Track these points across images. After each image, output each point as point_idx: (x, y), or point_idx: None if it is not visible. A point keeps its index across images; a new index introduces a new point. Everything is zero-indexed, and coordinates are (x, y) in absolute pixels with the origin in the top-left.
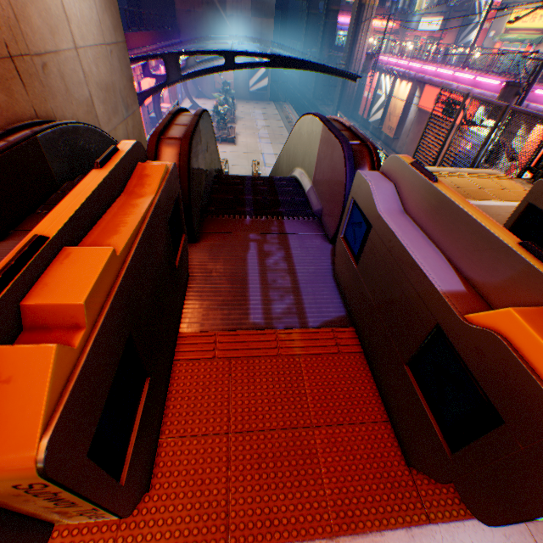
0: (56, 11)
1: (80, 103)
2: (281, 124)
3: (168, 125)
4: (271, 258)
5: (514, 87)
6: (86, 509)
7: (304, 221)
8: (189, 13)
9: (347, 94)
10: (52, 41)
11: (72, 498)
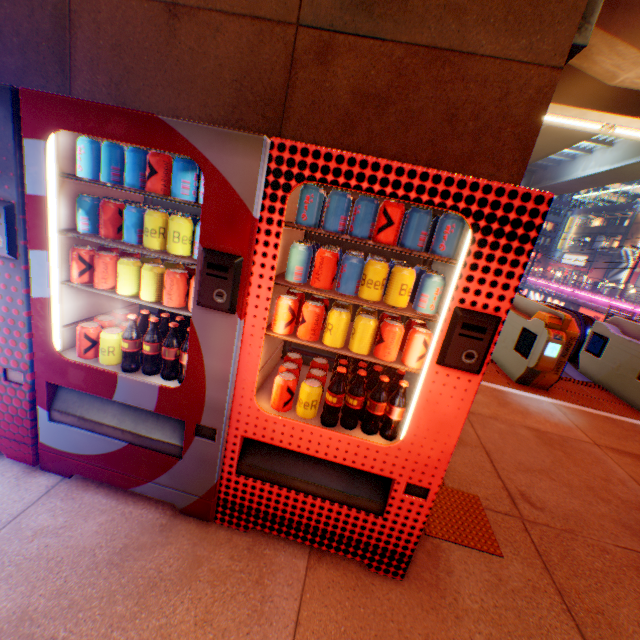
0: None
1: None
2: None
3: None
4: None
5: None
6: (560, 362)
7: None
8: None
9: None
10: None
11: (567, 351)
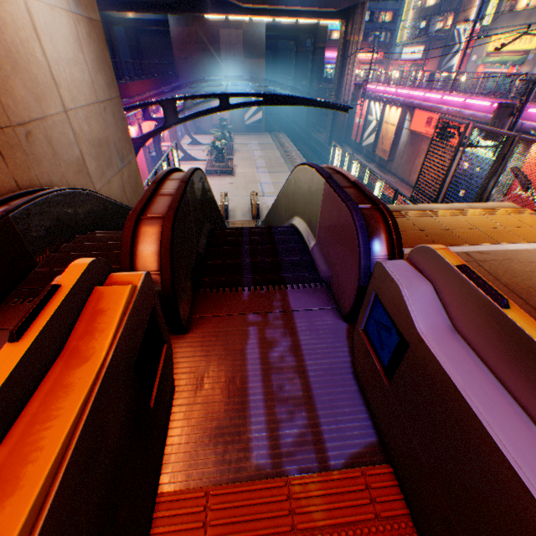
0: (43, 79)
1: (69, 164)
2: (277, 153)
3: (150, 199)
4: (276, 349)
5: (507, 108)
6: None
7: (310, 289)
8: (186, 59)
9: (339, 121)
10: (38, 109)
11: None
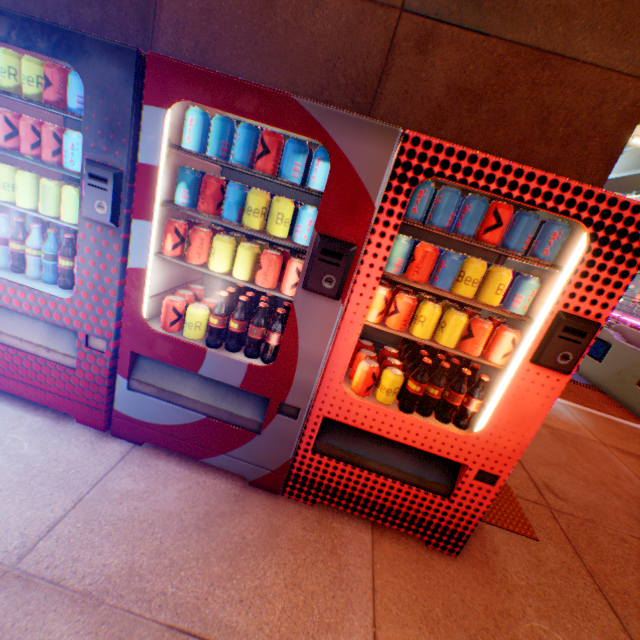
0: None
1: None
2: None
3: None
4: None
5: None
6: None
7: None
8: None
9: None
10: None
11: None
